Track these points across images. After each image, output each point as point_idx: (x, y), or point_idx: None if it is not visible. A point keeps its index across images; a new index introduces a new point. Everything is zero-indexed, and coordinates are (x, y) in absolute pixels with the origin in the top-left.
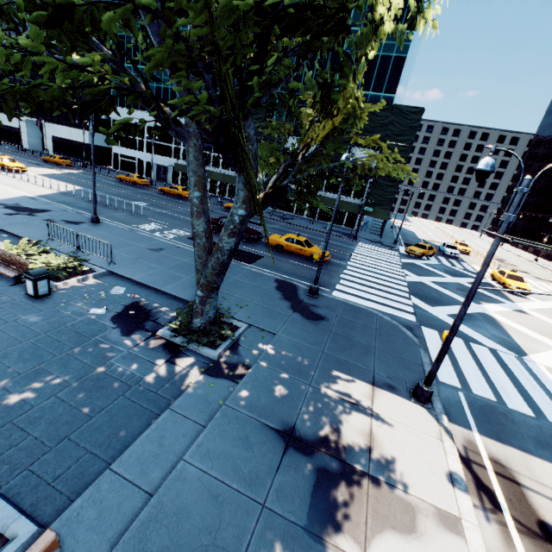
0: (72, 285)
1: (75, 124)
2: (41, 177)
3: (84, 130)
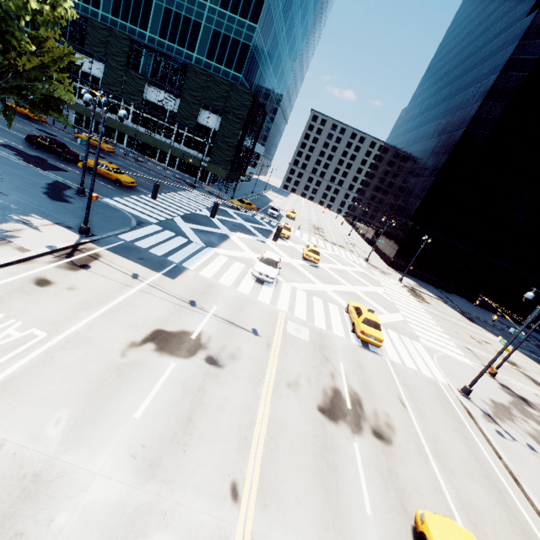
0: None
1: None
2: None
3: None
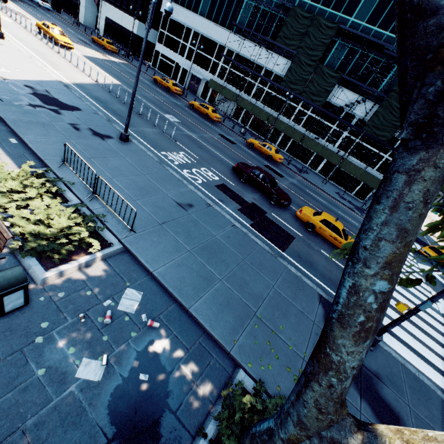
0: (67, 277)
1: (128, 10)
2: (85, 59)
3: (135, 19)
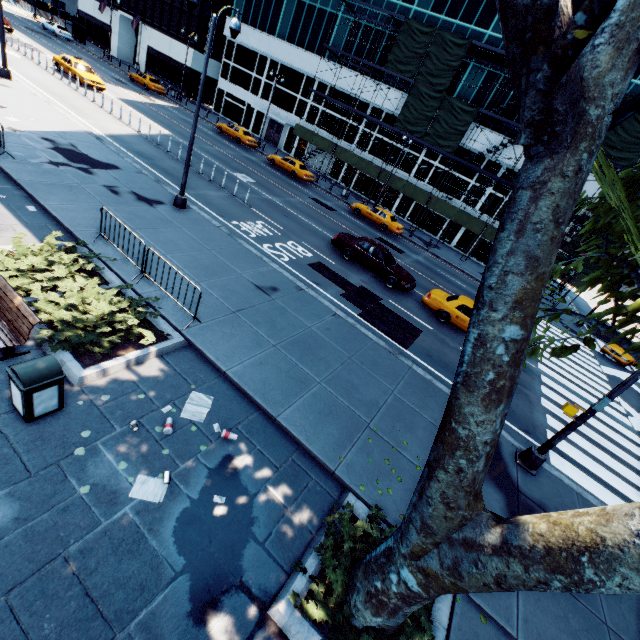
0: (112, 377)
1: (179, 35)
2: (121, 103)
3: (188, 46)
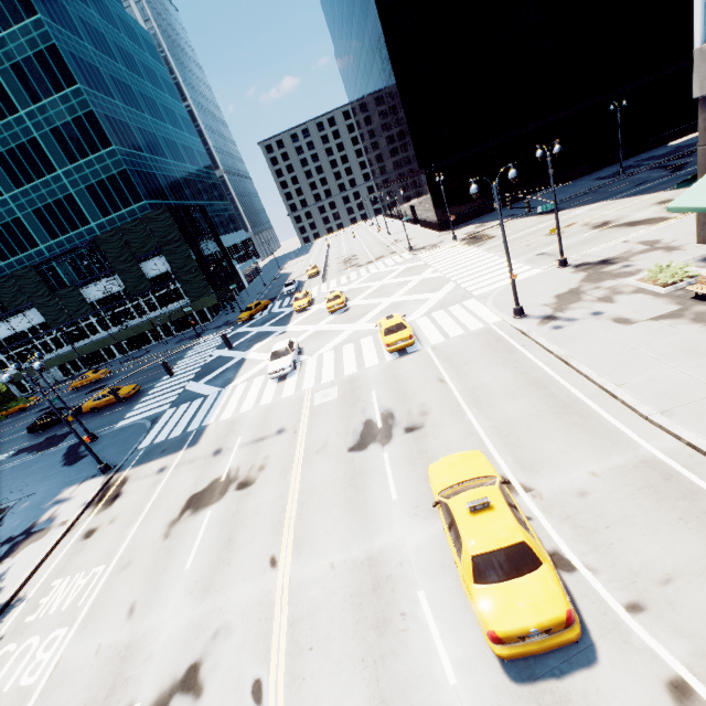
0: None
1: None
2: None
3: None
